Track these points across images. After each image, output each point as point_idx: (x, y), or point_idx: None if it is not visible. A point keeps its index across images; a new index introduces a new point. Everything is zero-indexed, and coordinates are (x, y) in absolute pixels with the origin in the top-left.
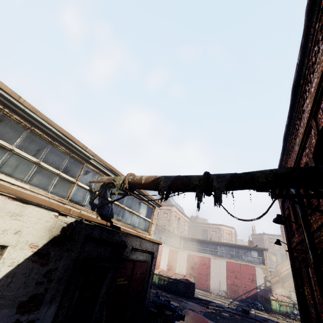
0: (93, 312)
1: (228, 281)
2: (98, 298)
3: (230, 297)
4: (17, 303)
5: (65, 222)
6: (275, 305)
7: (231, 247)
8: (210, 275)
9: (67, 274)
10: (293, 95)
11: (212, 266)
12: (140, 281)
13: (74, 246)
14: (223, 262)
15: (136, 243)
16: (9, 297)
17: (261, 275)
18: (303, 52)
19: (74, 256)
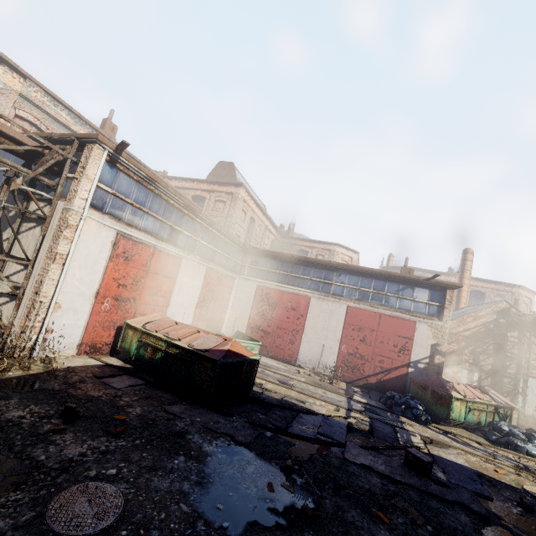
0: None
1: (343, 347)
2: None
3: (342, 378)
4: None
5: None
6: (458, 409)
7: (367, 276)
8: (302, 333)
9: None
10: None
11: (311, 315)
12: None
13: None
14: (341, 308)
15: None
16: None
17: (426, 341)
18: None
19: None
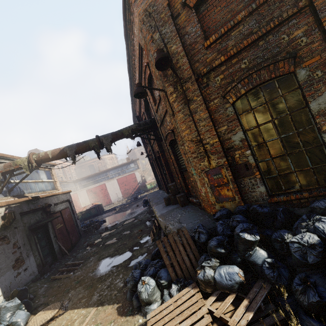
0: (54, 248)
1: (122, 190)
2: (52, 241)
3: (126, 198)
4: (11, 267)
5: (0, 213)
6: (149, 186)
7: (117, 168)
8: (109, 194)
9: (26, 240)
10: (129, 74)
11: (108, 188)
12: (70, 220)
13: (18, 223)
14: (115, 181)
15: (54, 200)
16: (4, 267)
17: (139, 176)
18: (128, 55)
19: (22, 228)
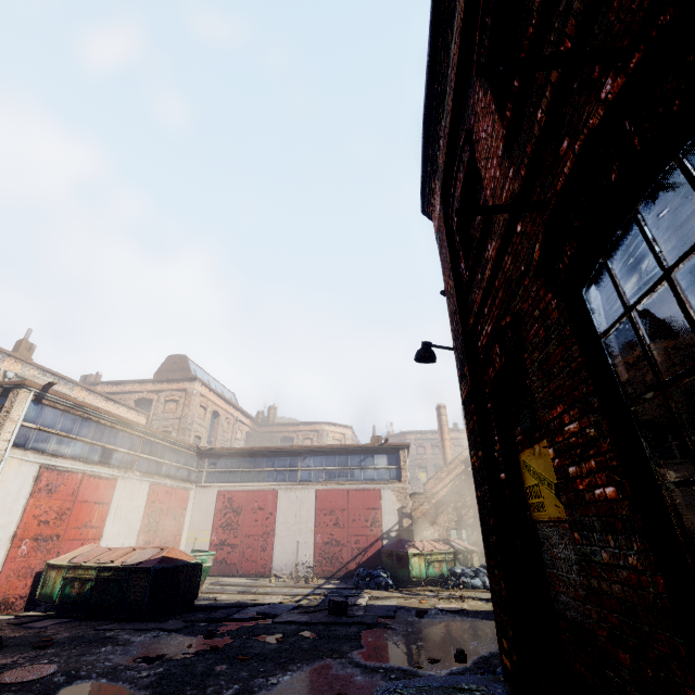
0: None
1: (318, 537)
2: None
3: (322, 575)
4: None
5: None
6: (418, 565)
7: (330, 454)
8: (274, 534)
9: None
10: None
11: (280, 510)
12: None
13: None
14: (310, 494)
15: None
16: None
17: (392, 507)
18: None
19: None
